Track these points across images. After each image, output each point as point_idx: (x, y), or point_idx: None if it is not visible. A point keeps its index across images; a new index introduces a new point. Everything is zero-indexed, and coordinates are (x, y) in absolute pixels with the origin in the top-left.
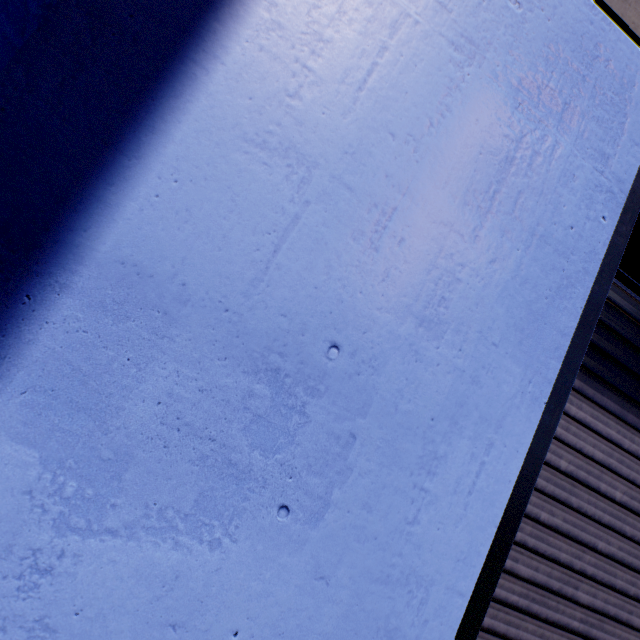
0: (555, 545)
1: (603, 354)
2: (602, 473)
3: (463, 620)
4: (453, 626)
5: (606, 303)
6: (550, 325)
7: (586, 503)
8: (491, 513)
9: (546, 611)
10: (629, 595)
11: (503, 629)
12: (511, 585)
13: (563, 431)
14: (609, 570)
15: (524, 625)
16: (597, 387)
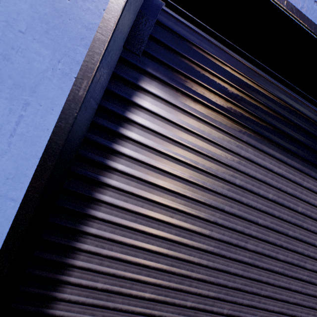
0: (155, 193)
1: (186, 77)
2: (188, 152)
3: (16, 215)
4: (9, 219)
5: (187, 43)
6: (75, 21)
7: (177, 169)
8: (34, 150)
9: (151, 229)
10: (210, 221)
11: (120, 239)
12: (124, 215)
13: (157, 126)
14: (195, 207)
15: (135, 237)
16: (182, 99)
